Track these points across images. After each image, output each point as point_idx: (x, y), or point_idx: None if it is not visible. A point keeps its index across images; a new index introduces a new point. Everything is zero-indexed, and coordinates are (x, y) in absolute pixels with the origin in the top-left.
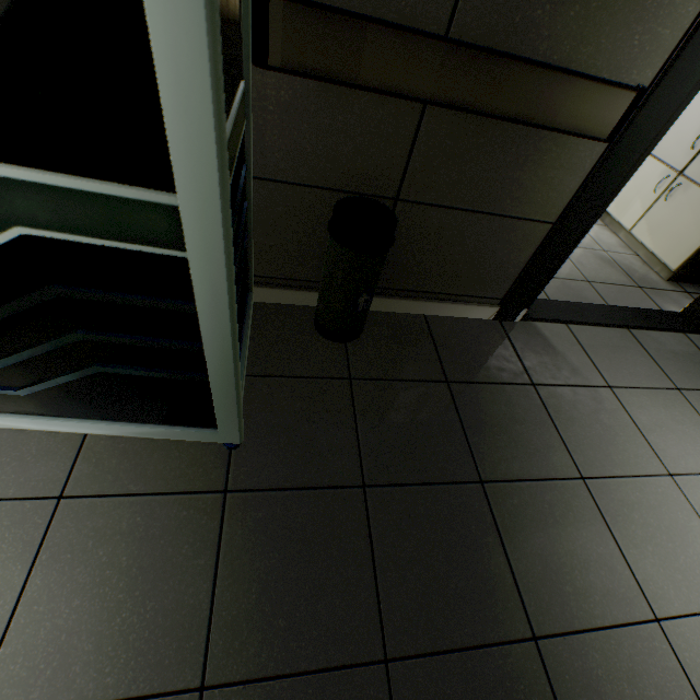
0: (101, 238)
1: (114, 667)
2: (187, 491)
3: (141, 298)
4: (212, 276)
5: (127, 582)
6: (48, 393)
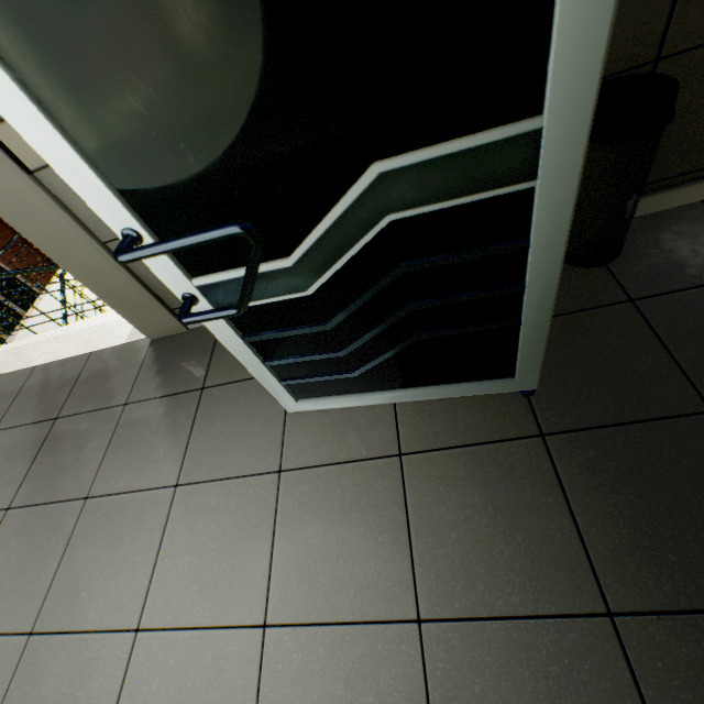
0: (454, 199)
1: (512, 589)
2: (503, 439)
3: (474, 250)
4: (559, 197)
5: (487, 519)
6: (371, 371)
